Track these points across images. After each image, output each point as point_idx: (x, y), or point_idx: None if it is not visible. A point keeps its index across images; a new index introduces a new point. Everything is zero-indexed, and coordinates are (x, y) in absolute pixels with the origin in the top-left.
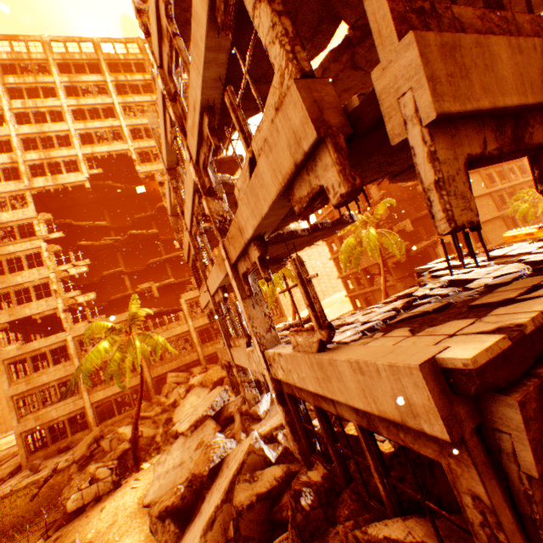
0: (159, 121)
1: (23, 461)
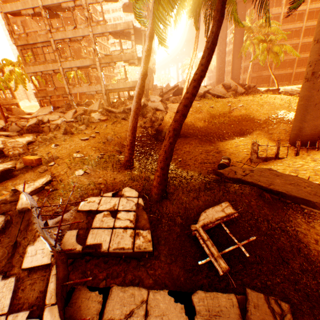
0: None
1: None
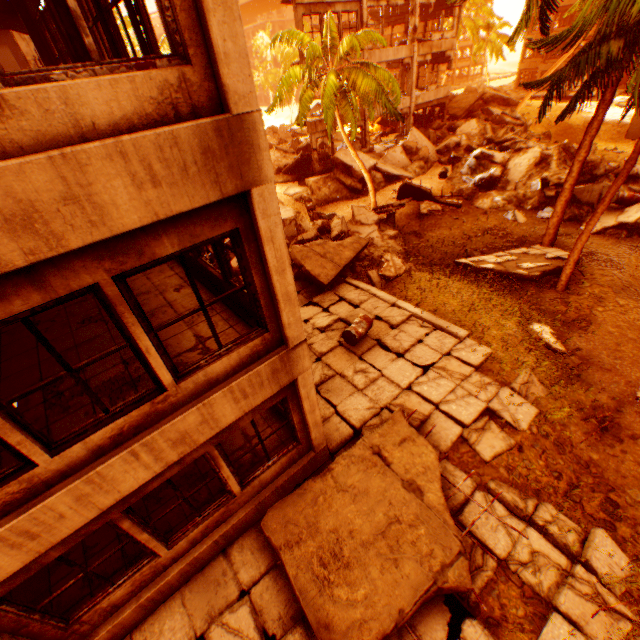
0: None
1: (324, 436)
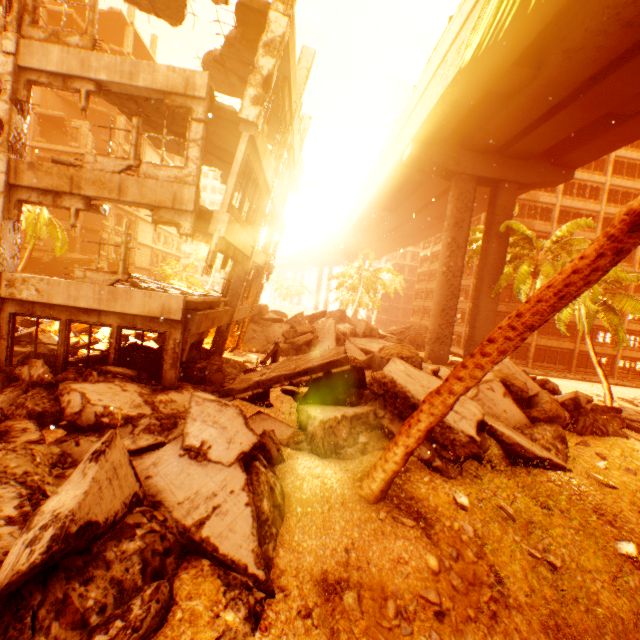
0: None
1: None
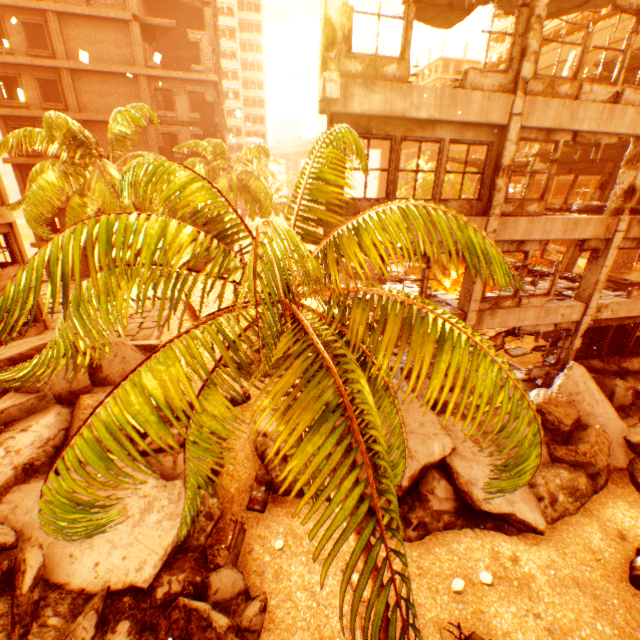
0: None
1: None
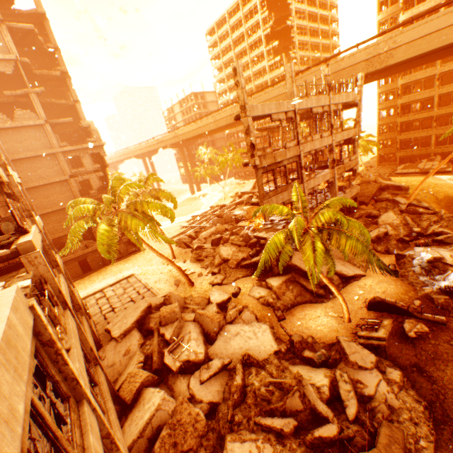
0: (313, 98)
1: None
